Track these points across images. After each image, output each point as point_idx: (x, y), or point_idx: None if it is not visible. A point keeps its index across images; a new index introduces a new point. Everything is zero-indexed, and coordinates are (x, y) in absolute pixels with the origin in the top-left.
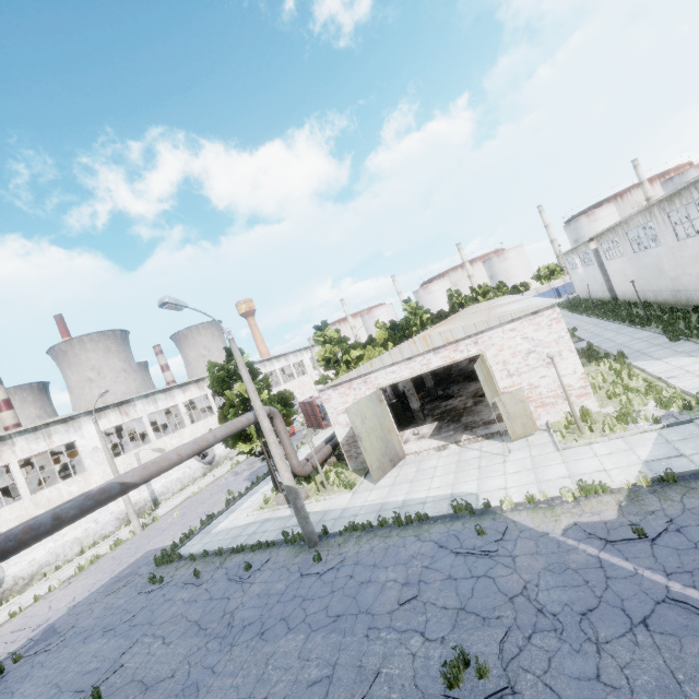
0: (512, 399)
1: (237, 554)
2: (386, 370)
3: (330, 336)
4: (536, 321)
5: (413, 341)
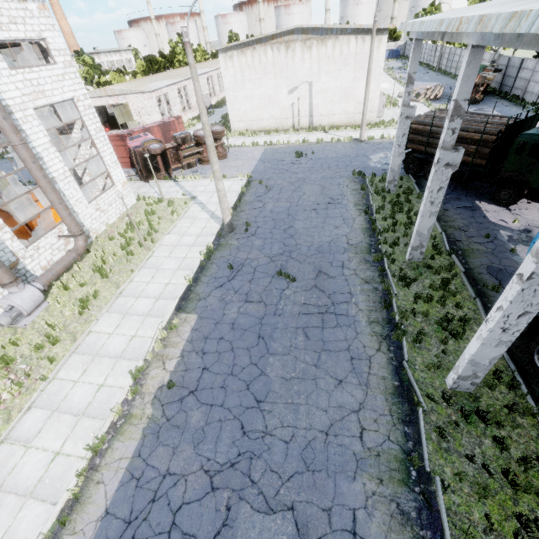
0: (133, 124)
1: None
2: (91, 99)
3: (88, 61)
4: (144, 96)
5: (100, 89)
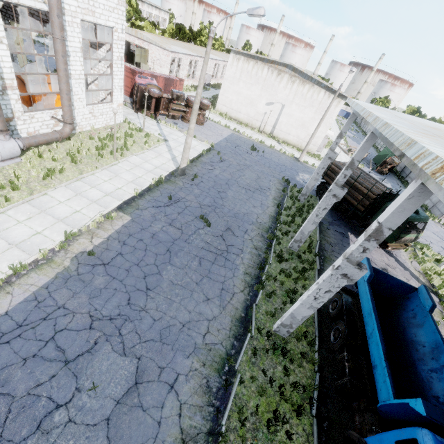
0: (145, 67)
1: (49, 48)
2: None
3: (133, 4)
4: (163, 52)
5: (133, 29)
